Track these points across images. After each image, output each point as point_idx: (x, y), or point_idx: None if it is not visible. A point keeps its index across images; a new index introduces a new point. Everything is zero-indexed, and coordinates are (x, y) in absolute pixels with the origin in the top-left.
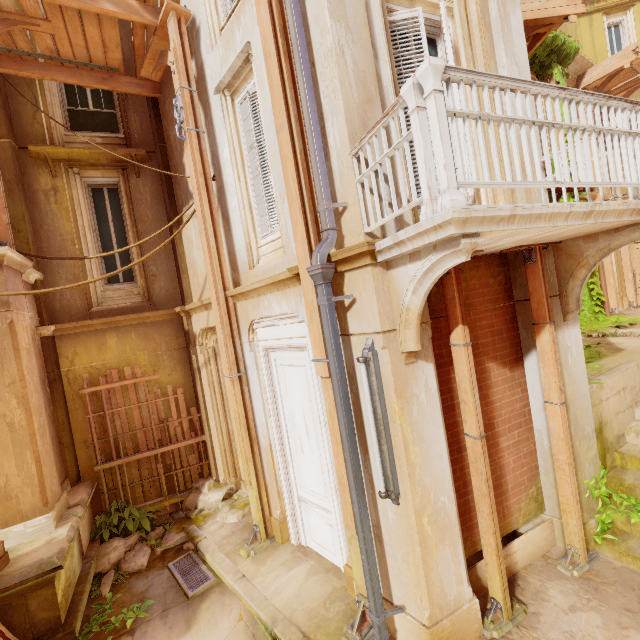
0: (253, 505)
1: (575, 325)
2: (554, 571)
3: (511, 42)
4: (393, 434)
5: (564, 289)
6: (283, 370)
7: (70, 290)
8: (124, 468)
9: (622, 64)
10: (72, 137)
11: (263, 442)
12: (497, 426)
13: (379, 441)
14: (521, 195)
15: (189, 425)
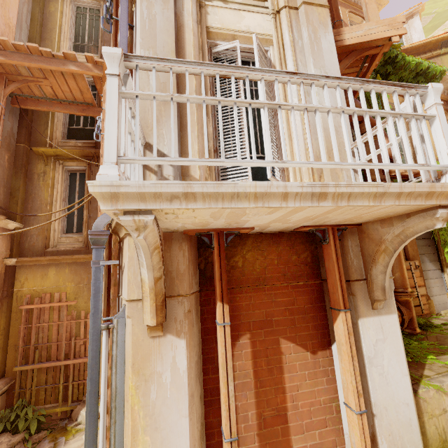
0: None
1: (390, 315)
2: None
3: (321, 57)
4: (124, 414)
5: (368, 274)
6: None
7: (37, 235)
8: (34, 372)
9: None
10: (65, 143)
11: None
12: (290, 420)
13: (110, 419)
14: (328, 179)
15: None
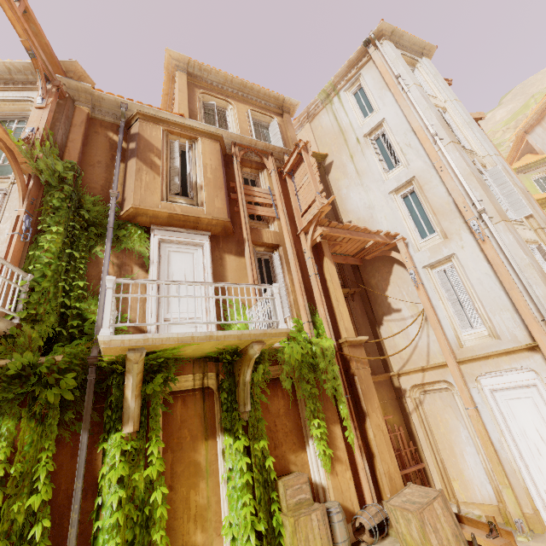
0: (510, 502)
1: None
2: None
3: None
4: None
5: None
6: (508, 402)
7: None
8: None
9: None
10: None
11: (502, 453)
12: None
13: None
14: None
15: (409, 455)
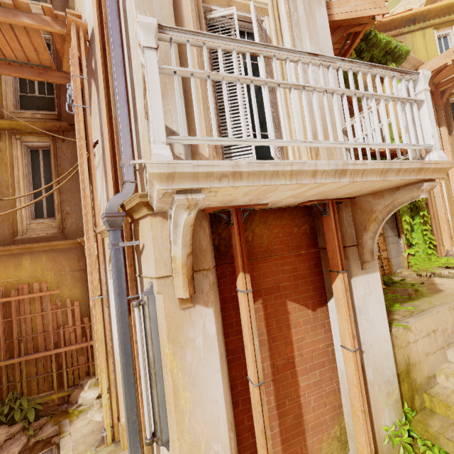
0: (104, 411)
1: (374, 273)
2: None
3: (316, 33)
4: (164, 378)
5: (360, 240)
6: None
7: (1, 223)
8: (22, 365)
9: (446, 62)
10: (19, 114)
11: (116, 356)
12: (297, 365)
13: (150, 384)
14: (324, 156)
15: (82, 331)
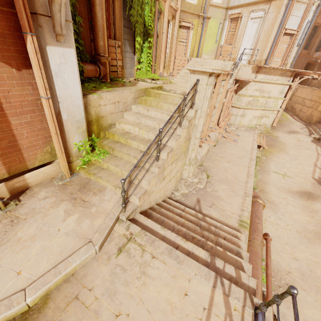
0: None
1: (69, 48)
2: (51, 184)
3: None
4: None
5: (51, 11)
6: None
7: None
8: None
9: None
10: None
11: None
12: (6, 109)
13: None
14: None
15: None
